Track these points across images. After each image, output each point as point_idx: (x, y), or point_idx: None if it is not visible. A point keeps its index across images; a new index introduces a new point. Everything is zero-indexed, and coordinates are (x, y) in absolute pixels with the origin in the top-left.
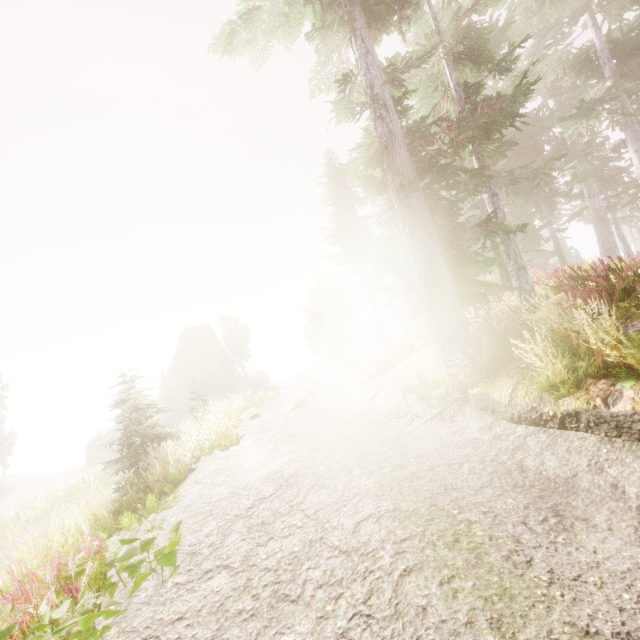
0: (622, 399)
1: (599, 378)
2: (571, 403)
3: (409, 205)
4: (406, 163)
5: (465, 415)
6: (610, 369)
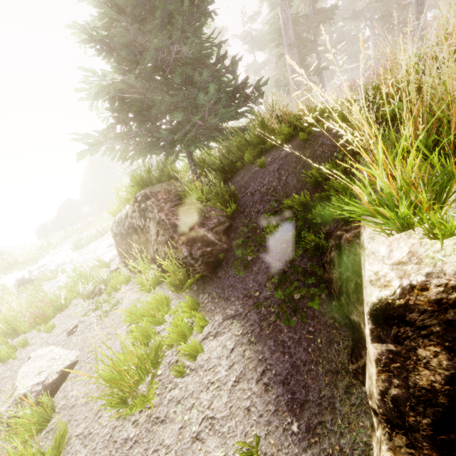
0: None
1: None
2: None
3: (292, 53)
4: (292, 34)
5: None
6: None
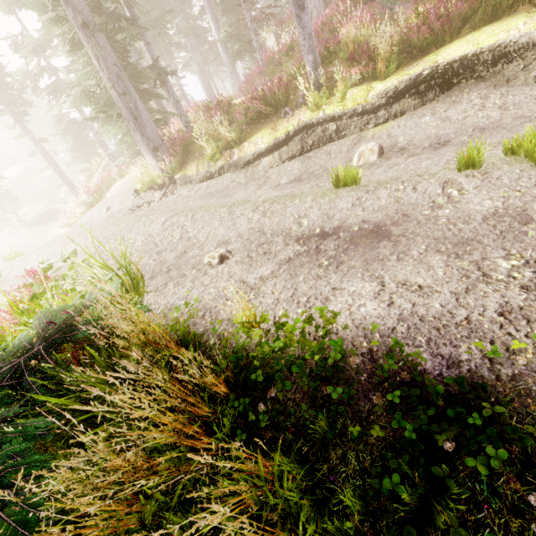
0: (235, 155)
1: (227, 150)
2: (220, 163)
3: (98, 44)
4: (82, 2)
5: (178, 190)
6: (229, 144)
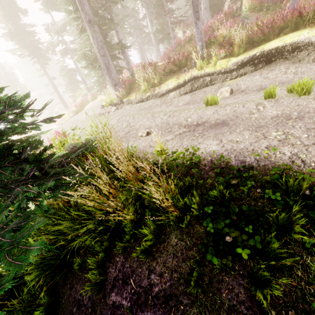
0: (156, 90)
1: (152, 88)
2: (148, 94)
3: (94, 30)
4: (90, 10)
5: (124, 106)
6: (154, 84)
